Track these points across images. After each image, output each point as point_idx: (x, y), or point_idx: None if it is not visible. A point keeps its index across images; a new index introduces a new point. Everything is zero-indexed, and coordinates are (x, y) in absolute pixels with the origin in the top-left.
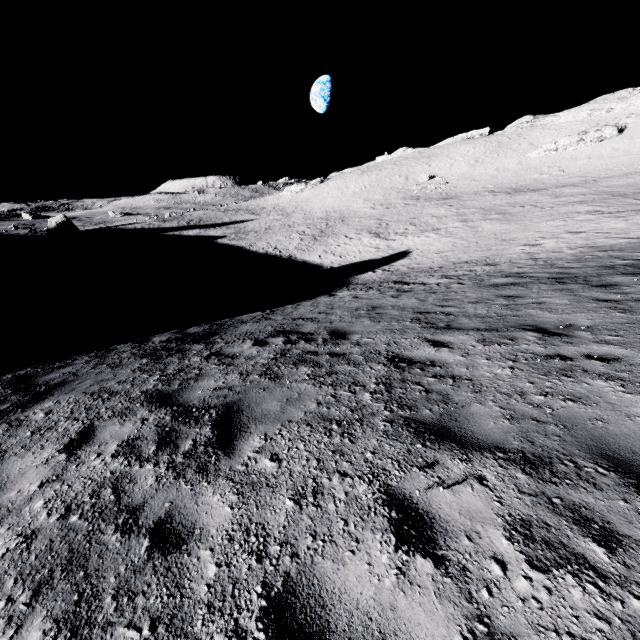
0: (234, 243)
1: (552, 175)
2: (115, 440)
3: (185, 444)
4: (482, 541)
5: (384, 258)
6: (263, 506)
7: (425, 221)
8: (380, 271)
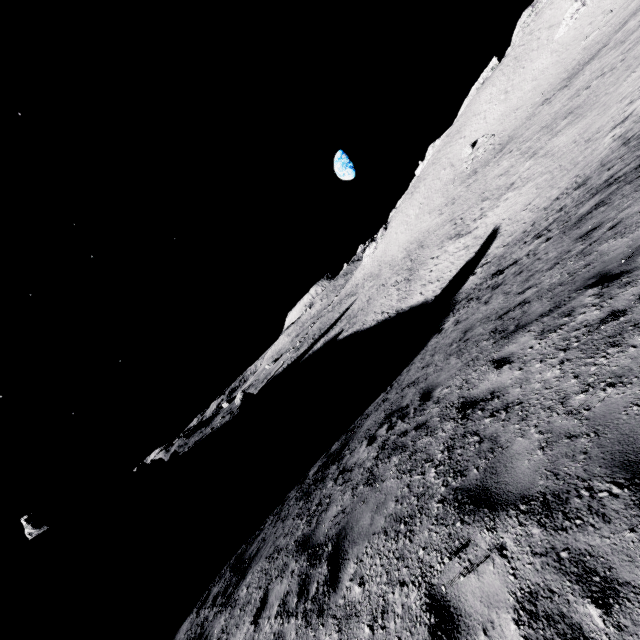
0: (350, 332)
1: (601, 26)
2: (277, 600)
3: (312, 588)
4: (494, 632)
5: (477, 253)
6: (351, 639)
7: (494, 187)
8: (479, 269)
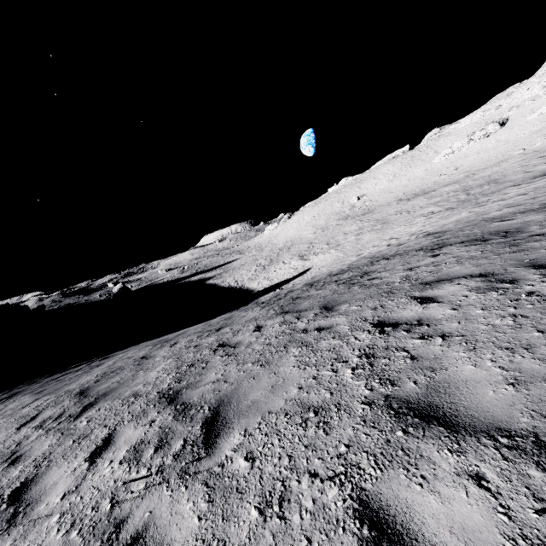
0: (214, 282)
1: (448, 175)
2: None
3: None
4: None
5: (292, 277)
6: None
7: (336, 239)
8: (277, 290)
